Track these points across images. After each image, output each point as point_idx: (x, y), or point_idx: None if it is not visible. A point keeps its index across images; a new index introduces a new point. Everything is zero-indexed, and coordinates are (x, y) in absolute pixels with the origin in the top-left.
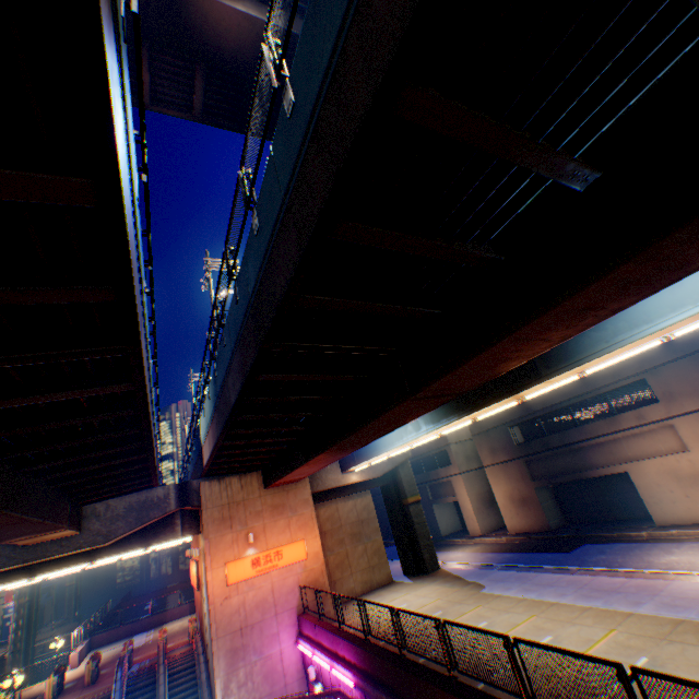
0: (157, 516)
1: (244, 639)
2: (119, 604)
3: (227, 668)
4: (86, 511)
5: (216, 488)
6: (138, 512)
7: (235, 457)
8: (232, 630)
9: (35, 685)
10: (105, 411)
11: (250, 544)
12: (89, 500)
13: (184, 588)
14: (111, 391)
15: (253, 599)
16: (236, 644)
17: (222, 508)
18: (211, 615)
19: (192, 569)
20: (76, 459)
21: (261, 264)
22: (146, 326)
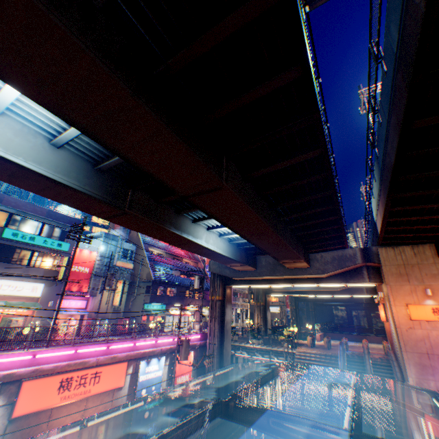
0: (349, 265)
1: (429, 362)
2: (336, 326)
3: (416, 375)
4: (310, 257)
5: (390, 253)
6: (337, 261)
7: (402, 226)
8: (417, 351)
9: (301, 340)
10: (308, 177)
11: (427, 297)
12: (310, 253)
13: (375, 326)
14: (309, 157)
15: (436, 337)
16: (422, 362)
17: (396, 267)
18: (397, 334)
19: (379, 311)
20: (300, 215)
21: (400, 11)
22: (322, 115)
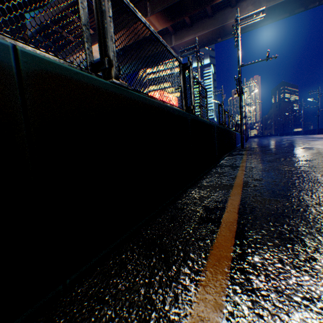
0: None
1: None
2: None
3: None
4: None
5: None
6: None
7: None
8: None
9: None
10: None
11: None
12: None
13: None
14: None
15: None
16: None
17: None
18: None
19: None
20: None
21: None
22: None
